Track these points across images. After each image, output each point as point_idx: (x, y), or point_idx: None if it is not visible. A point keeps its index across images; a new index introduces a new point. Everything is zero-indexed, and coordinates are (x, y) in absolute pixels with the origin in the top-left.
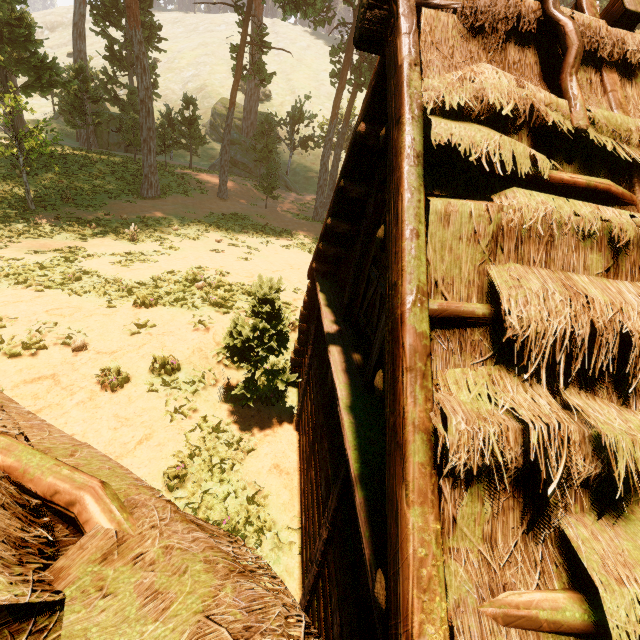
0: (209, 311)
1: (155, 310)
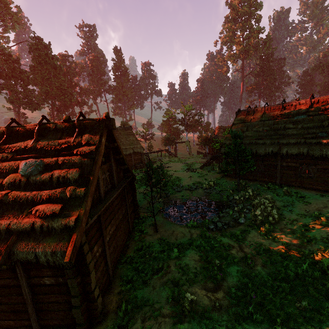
0: None
1: None
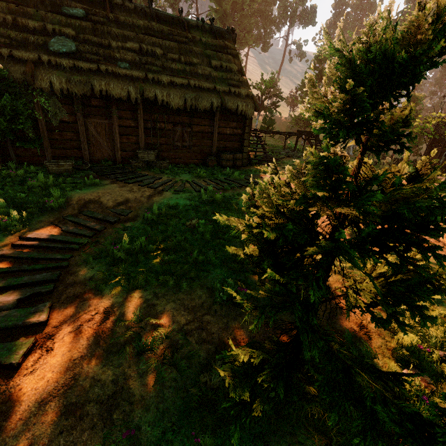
0: None
1: None
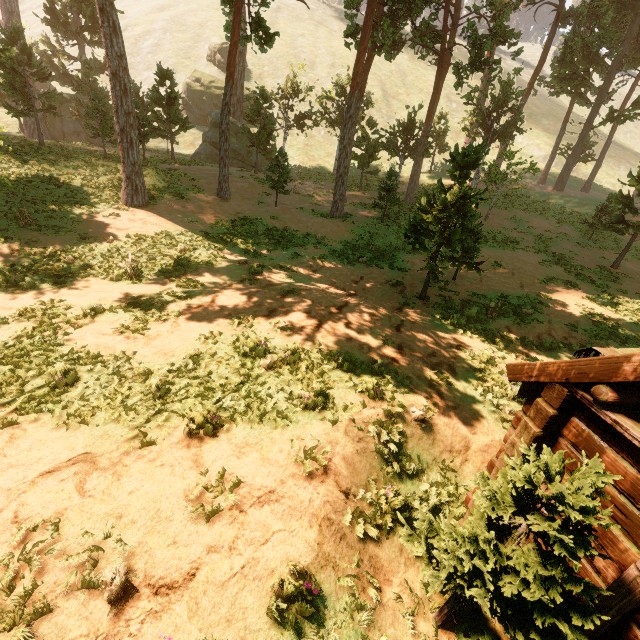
0: (309, 423)
1: (224, 438)
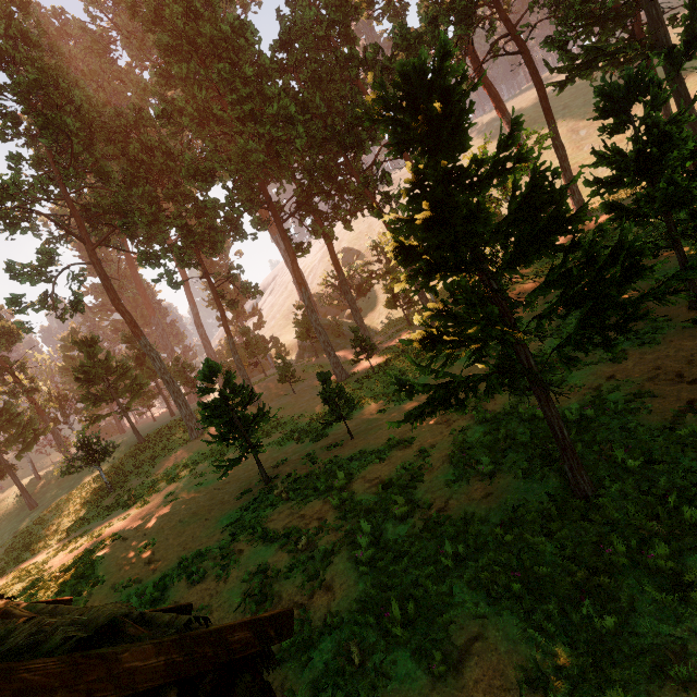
0: None
1: None
